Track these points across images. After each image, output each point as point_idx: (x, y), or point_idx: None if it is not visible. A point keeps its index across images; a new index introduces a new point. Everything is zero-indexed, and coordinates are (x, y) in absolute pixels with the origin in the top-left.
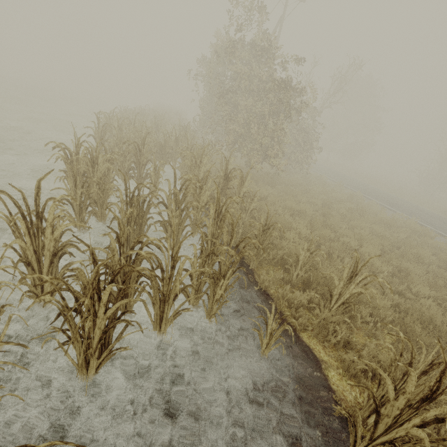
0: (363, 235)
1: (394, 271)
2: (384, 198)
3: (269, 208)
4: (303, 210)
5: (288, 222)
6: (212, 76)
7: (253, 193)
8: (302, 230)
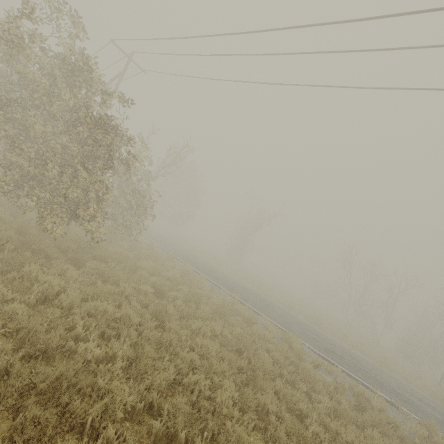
0: (212, 358)
1: (253, 418)
2: (209, 271)
3: (57, 324)
4: (126, 317)
5: (86, 379)
6: (1, 80)
7: (30, 284)
8: (118, 398)
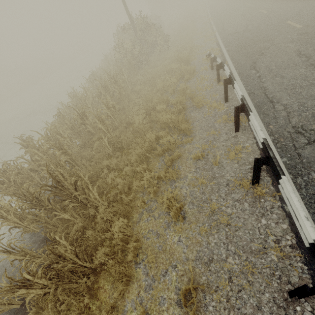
0: None
1: None
2: None
3: None
4: None
5: None
6: None
7: None
8: None
